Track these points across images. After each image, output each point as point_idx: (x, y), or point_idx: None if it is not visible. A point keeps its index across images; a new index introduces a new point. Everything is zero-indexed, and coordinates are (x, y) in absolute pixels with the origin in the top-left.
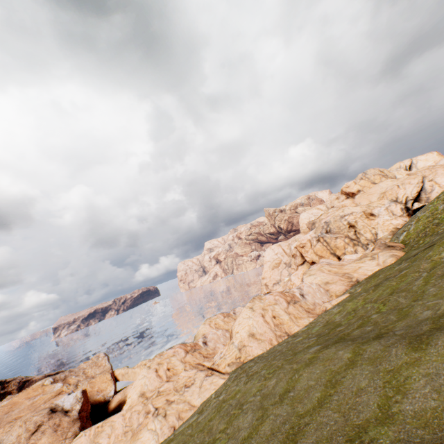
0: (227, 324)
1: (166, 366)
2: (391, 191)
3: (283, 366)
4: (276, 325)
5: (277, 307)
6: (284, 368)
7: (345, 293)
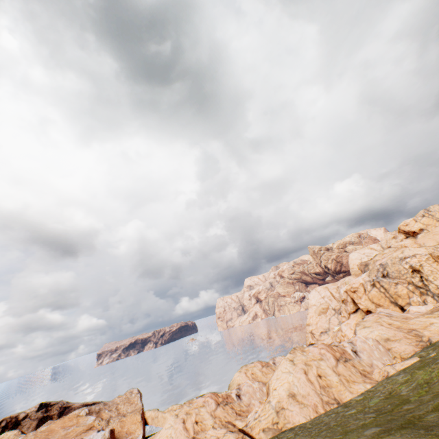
0: (266, 375)
1: (194, 418)
2: None
3: None
4: (322, 387)
5: (323, 364)
6: None
7: (413, 355)
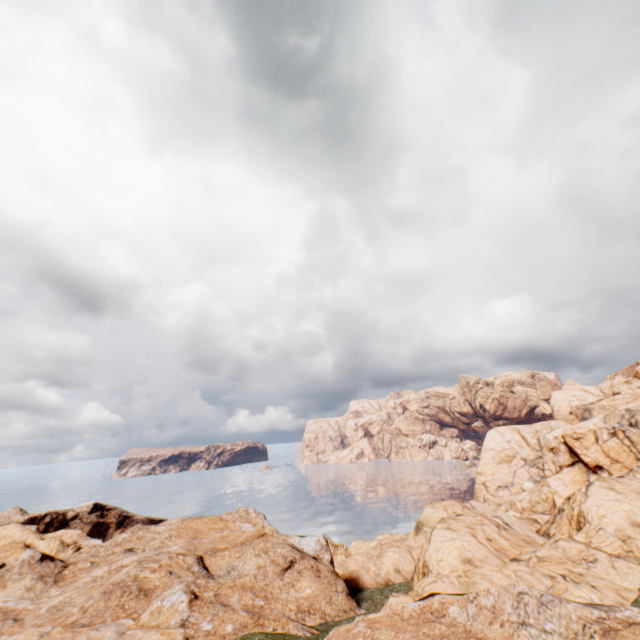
0: None
1: (482, 534)
2: None
3: None
4: None
5: None
6: None
7: None
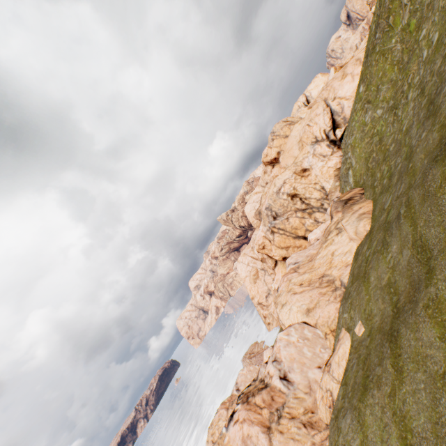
0: None
1: None
2: (306, 134)
3: None
4: None
5: None
6: None
7: (340, 322)
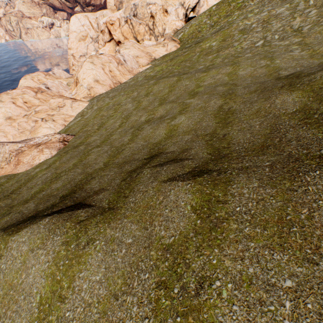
0: None
1: (22, 101)
2: None
3: (138, 88)
4: (112, 77)
5: (112, 65)
6: (140, 88)
7: (148, 65)
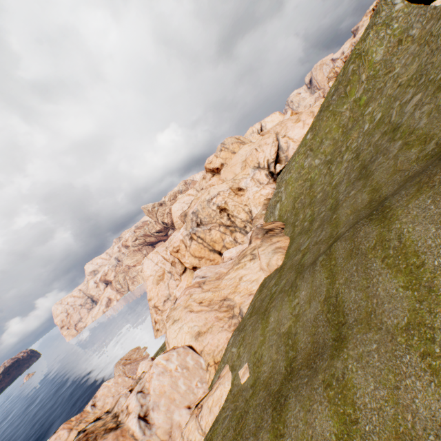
0: None
1: None
2: (252, 157)
3: None
4: None
5: None
6: None
7: (227, 355)
